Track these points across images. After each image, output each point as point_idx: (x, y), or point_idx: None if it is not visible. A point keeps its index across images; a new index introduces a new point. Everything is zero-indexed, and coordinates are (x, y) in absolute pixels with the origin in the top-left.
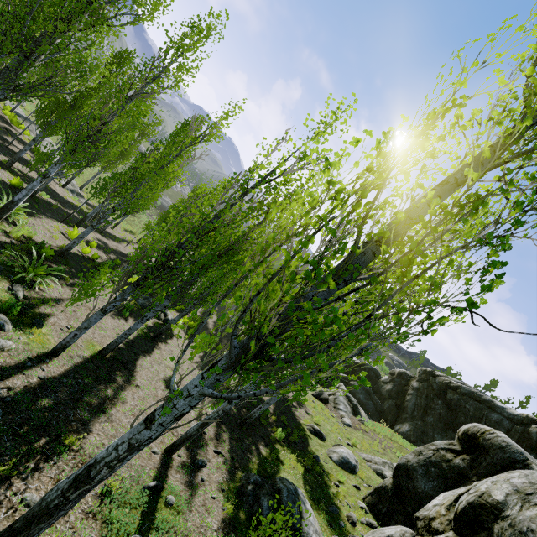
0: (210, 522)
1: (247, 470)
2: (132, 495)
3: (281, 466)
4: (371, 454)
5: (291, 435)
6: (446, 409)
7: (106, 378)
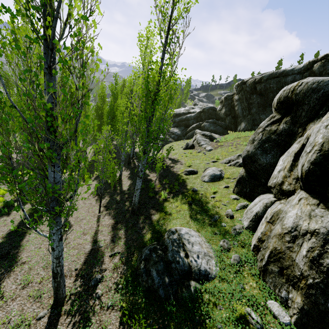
0: None
1: (143, 246)
2: None
3: (170, 217)
4: (229, 156)
5: (174, 187)
6: (260, 97)
7: None
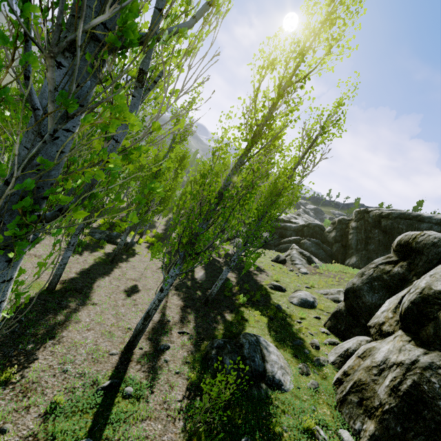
0: (172, 396)
1: (213, 337)
2: (84, 401)
3: (246, 323)
4: (327, 288)
5: (254, 296)
6: (383, 235)
7: (57, 308)
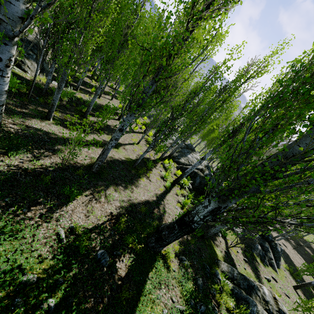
0: None
1: None
2: None
3: None
4: None
5: None
6: None
7: None
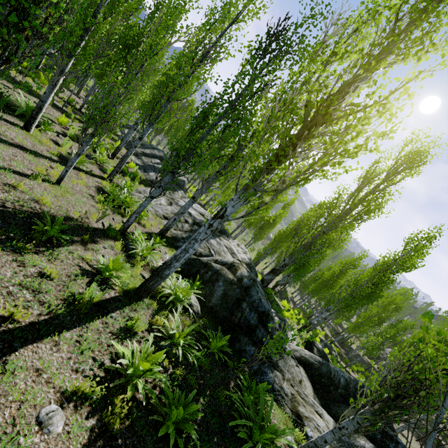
0: None
1: None
2: None
3: None
4: None
5: None
6: None
7: None
